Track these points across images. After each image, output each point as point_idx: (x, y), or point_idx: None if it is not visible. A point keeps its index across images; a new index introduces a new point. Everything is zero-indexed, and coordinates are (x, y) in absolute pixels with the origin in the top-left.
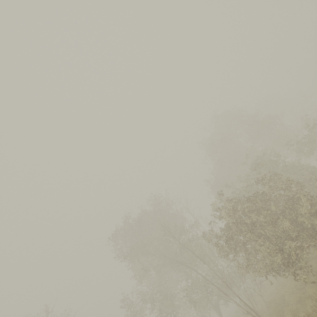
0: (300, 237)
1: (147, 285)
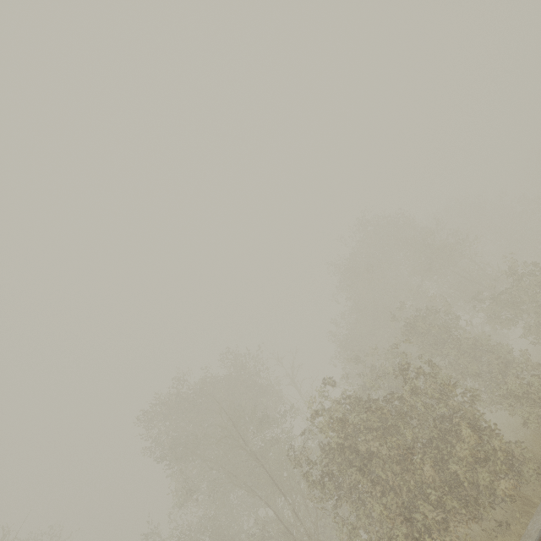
0: (448, 503)
1: (198, 504)
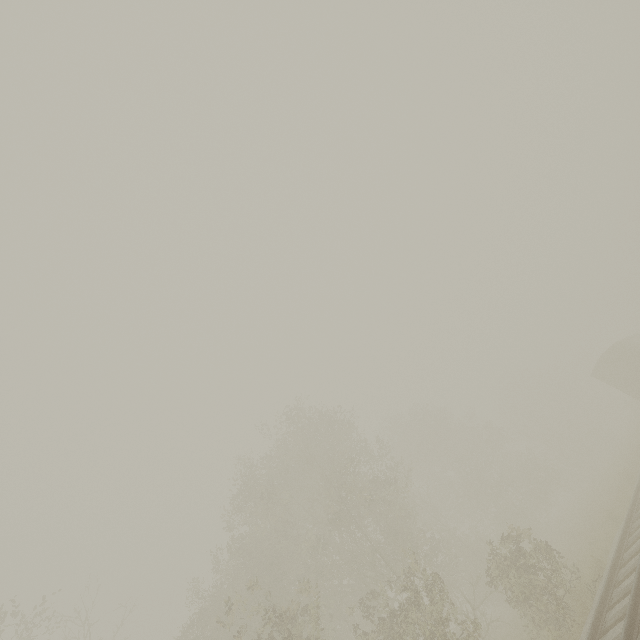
0: None
1: None
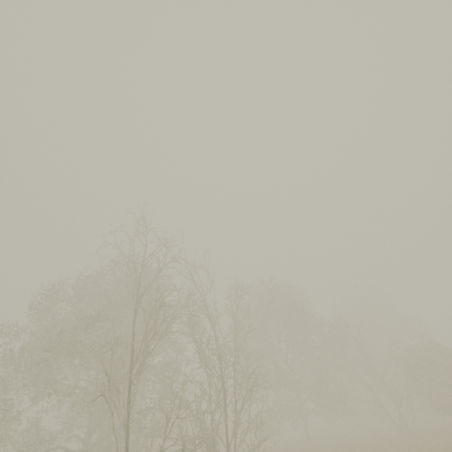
0: None
1: None
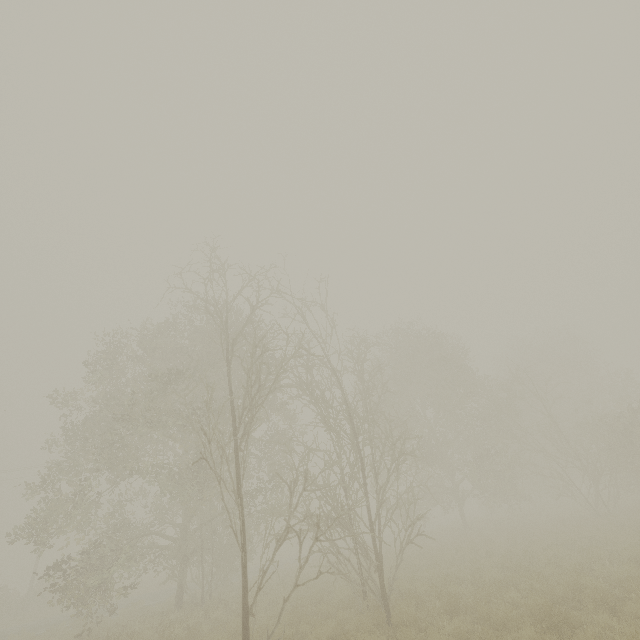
0: None
1: None
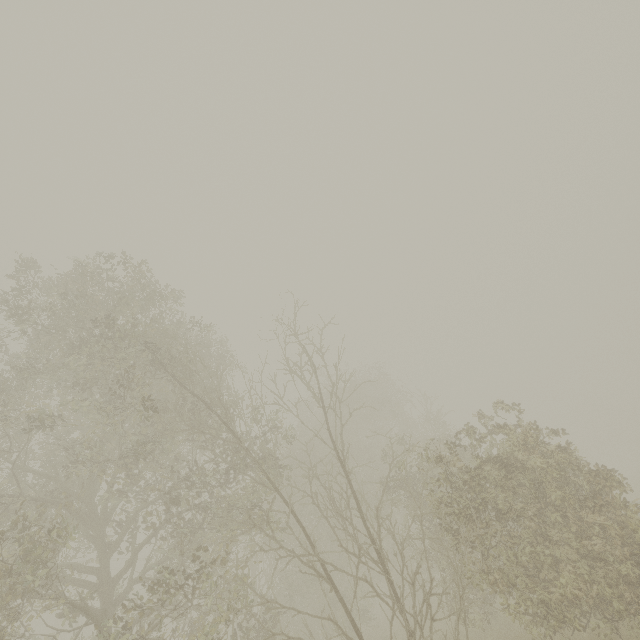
0: None
1: None
